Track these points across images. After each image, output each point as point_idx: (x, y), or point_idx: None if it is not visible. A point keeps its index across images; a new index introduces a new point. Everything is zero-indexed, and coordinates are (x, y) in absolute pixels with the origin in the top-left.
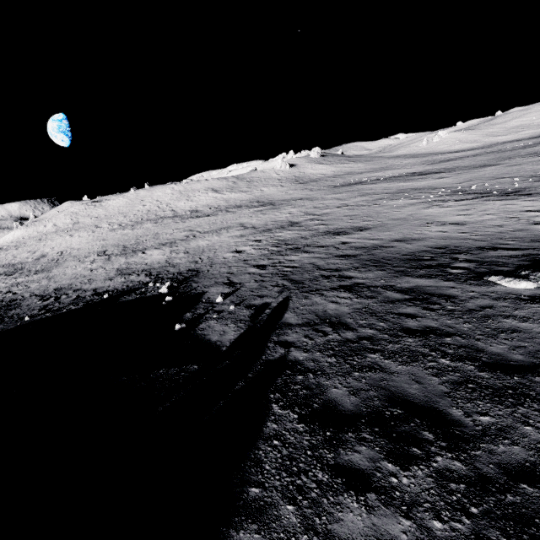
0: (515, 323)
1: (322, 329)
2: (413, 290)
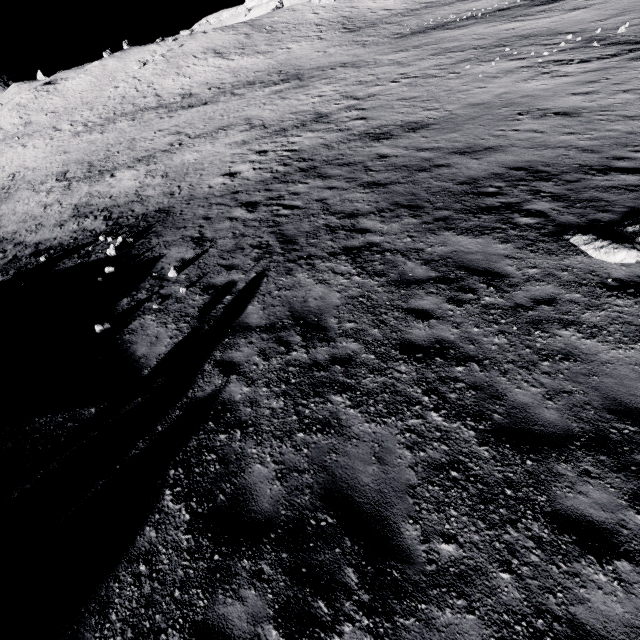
0: (576, 340)
1: (288, 339)
2: (445, 261)
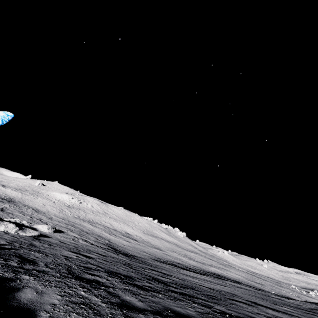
0: None
1: None
2: None
